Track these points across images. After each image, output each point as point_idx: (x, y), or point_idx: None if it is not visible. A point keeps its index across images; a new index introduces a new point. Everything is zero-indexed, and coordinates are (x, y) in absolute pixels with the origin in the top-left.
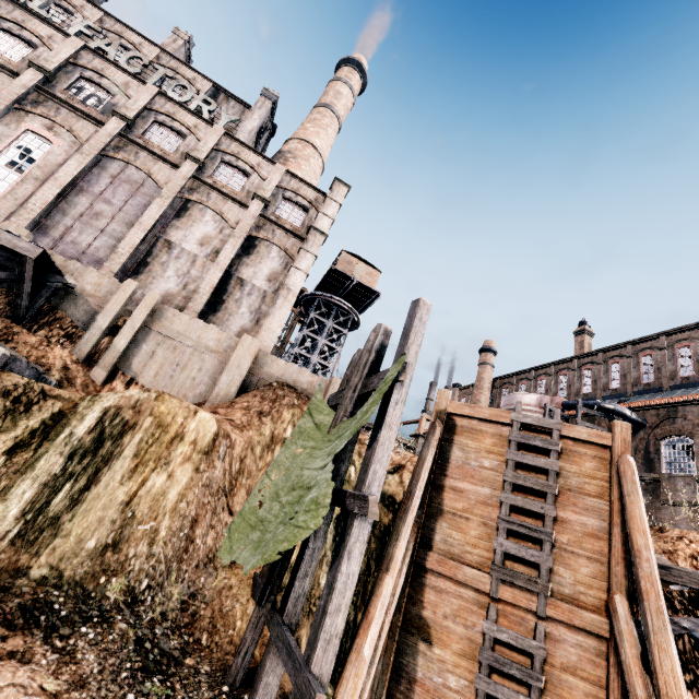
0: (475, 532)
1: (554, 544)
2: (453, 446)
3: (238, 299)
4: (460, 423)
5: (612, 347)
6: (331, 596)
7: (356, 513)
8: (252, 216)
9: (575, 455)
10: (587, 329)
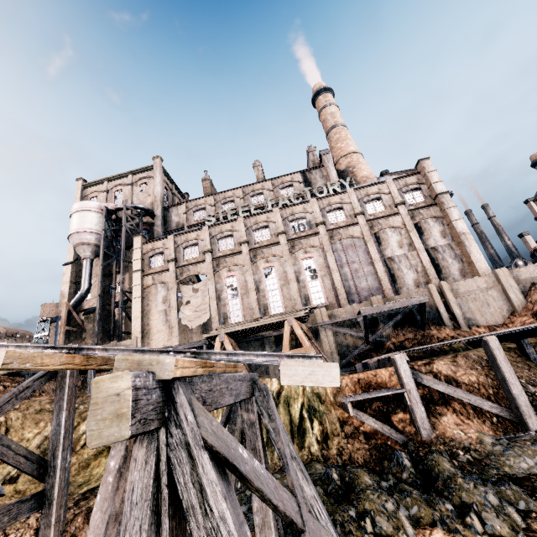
0: None
1: None
2: None
3: (442, 258)
4: None
5: None
6: None
7: None
8: (406, 215)
9: None
10: None
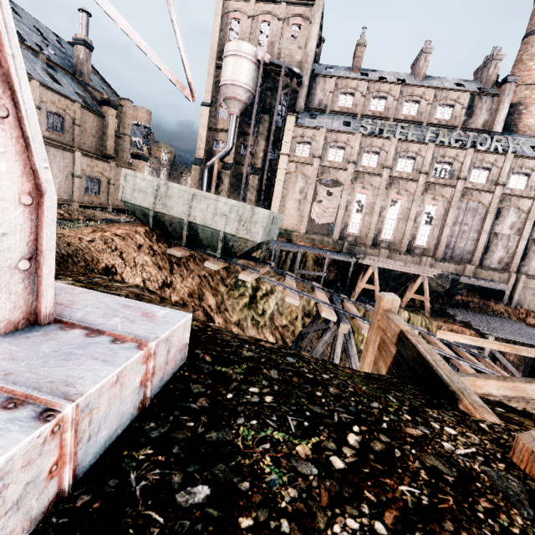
0: None
1: None
2: None
3: (534, 250)
4: None
5: None
6: None
7: None
8: None
9: None
10: None
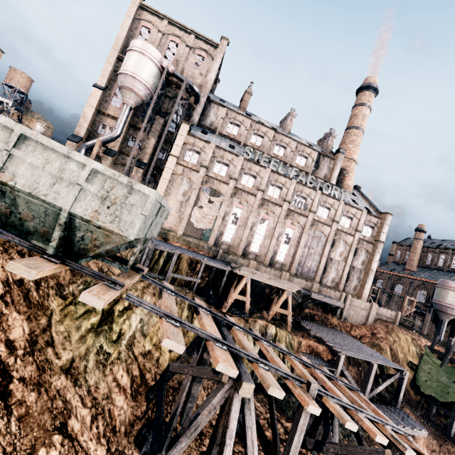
0: None
1: None
2: None
3: (353, 275)
4: None
5: None
6: None
7: None
8: (356, 240)
9: None
10: None
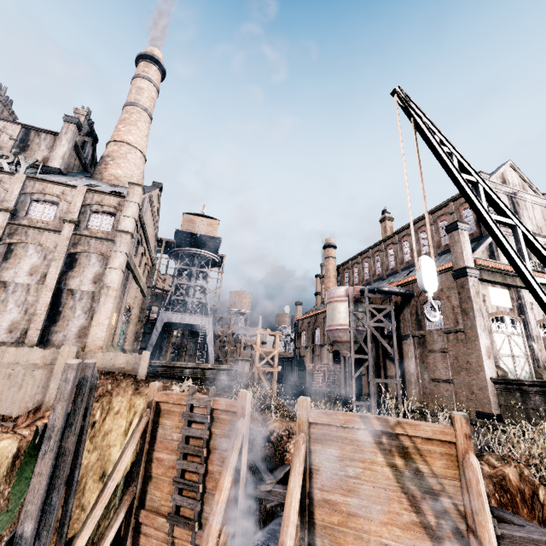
0: (167, 490)
1: (206, 490)
2: (159, 426)
3: (72, 306)
4: (163, 407)
5: (401, 229)
6: None
7: None
8: (67, 238)
9: (220, 422)
10: (386, 216)
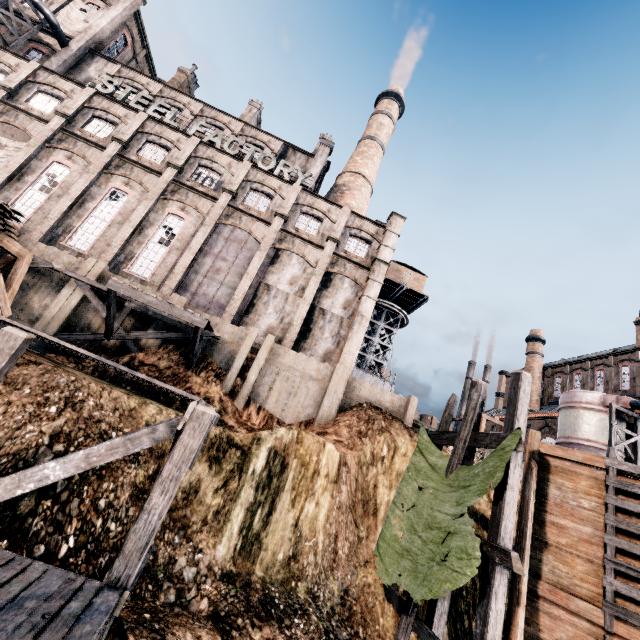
0: (582, 567)
1: None
2: (549, 484)
3: (322, 327)
4: (553, 463)
5: None
6: (487, 628)
7: (496, 561)
8: (328, 256)
9: None
10: None
